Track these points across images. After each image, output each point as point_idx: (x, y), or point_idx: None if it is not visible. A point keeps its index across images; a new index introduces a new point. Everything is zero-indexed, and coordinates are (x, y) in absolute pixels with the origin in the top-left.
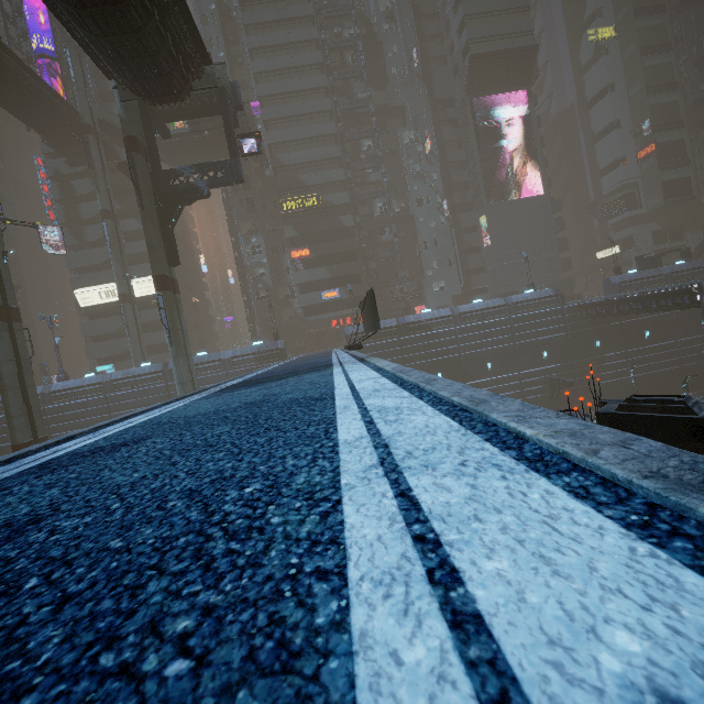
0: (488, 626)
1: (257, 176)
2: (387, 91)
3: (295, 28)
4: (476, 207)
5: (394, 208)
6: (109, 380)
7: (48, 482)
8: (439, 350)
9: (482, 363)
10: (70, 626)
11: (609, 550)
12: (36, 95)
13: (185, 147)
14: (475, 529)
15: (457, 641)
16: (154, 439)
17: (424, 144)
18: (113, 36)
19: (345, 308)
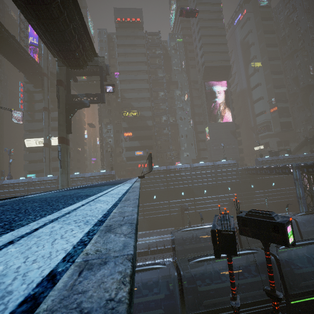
0: None
1: (114, 101)
2: (171, 75)
3: (137, 48)
4: (204, 123)
5: (170, 120)
6: (31, 181)
7: None
8: (183, 182)
9: (202, 190)
10: None
11: (57, 248)
12: (25, 59)
13: (85, 86)
14: (31, 240)
15: None
16: (6, 206)
17: (184, 96)
18: (57, 43)
19: (145, 159)
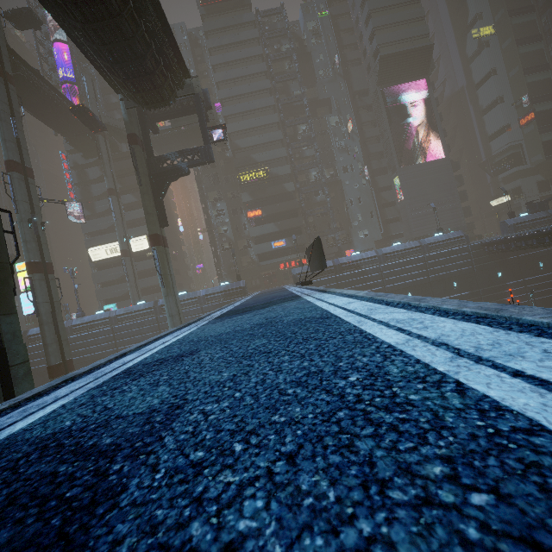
0: None
1: (220, 157)
2: (316, 88)
3: (245, 47)
4: (390, 170)
5: (325, 175)
6: (114, 315)
7: (149, 382)
8: (368, 284)
9: (403, 293)
10: (323, 474)
11: None
12: (63, 109)
13: (167, 140)
14: None
15: None
16: (205, 351)
17: (346, 125)
18: (123, 63)
19: (291, 254)
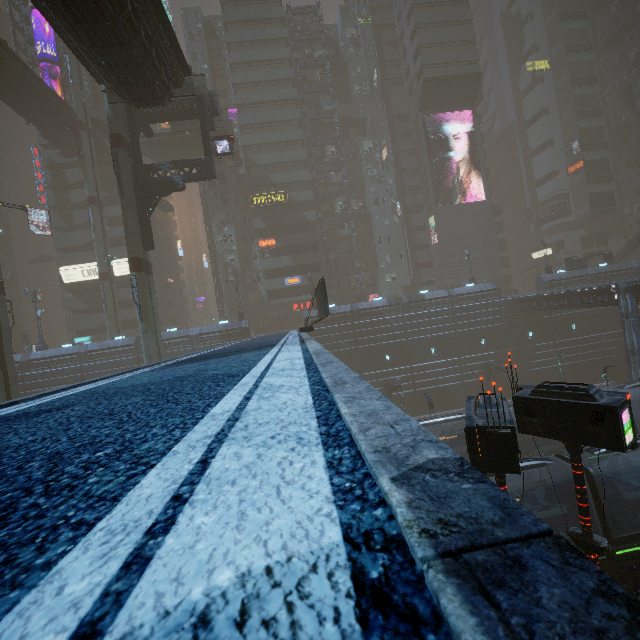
0: (148, 566)
1: (232, 173)
2: (350, 105)
3: (271, 47)
4: (426, 209)
5: (353, 206)
6: (84, 350)
7: None
8: (388, 334)
9: (426, 348)
10: None
11: (301, 510)
12: (36, 93)
13: (168, 145)
14: (222, 491)
15: (114, 578)
16: (75, 407)
17: (381, 152)
18: (103, 48)
19: (306, 293)
